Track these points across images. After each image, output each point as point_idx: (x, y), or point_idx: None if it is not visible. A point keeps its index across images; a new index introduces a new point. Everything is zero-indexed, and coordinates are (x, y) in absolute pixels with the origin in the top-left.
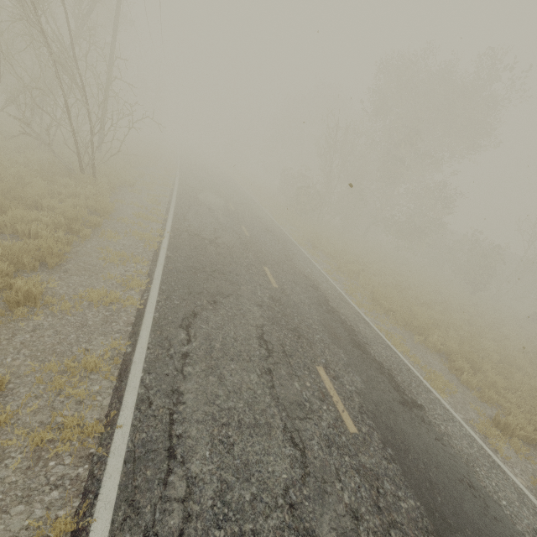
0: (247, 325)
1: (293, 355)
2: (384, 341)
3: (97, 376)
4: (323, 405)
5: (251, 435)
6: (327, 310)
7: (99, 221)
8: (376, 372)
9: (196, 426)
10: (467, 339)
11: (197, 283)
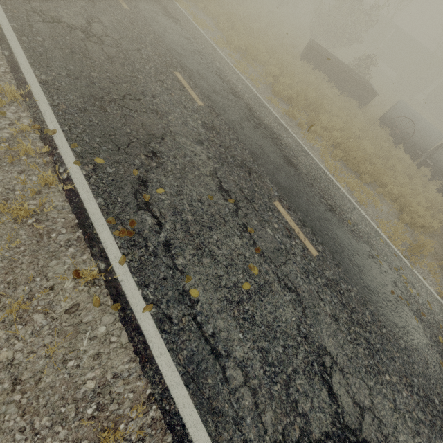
0: None
1: None
2: None
3: None
4: None
5: None
6: None
7: None
8: (154, 2)
9: None
10: (239, 15)
11: None
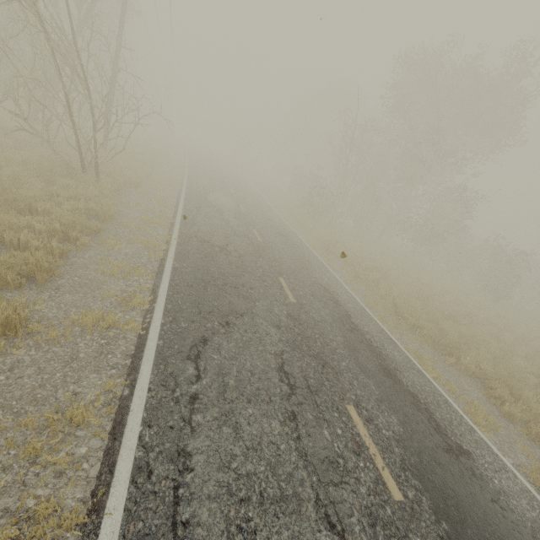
0: (265, 352)
1: (318, 391)
2: (415, 366)
3: (85, 432)
4: (359, 461)
5: (276, 515)
6: (350, 329)
7: (100, 226)
8: (412, 408)
9: (208, 506)
10: (501, 359)
11: (207, 299)
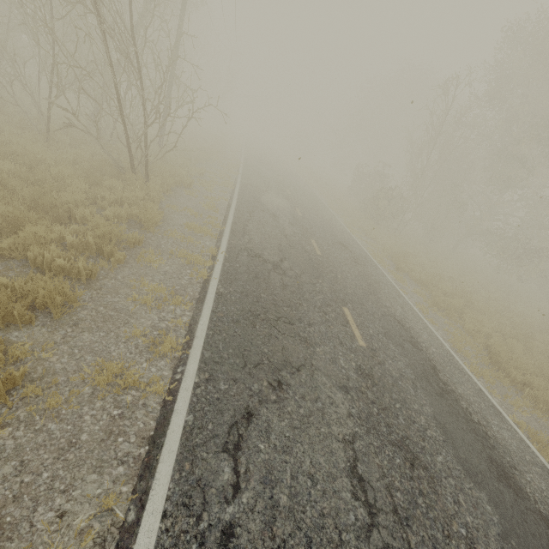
0: (330, 437)
1: (410, 518)
2: (536, 457)
3: None
4: None
5: None
6: (440, 391)
7: (139, 237)
8: None
9: None
10: None
11: (255, 343)
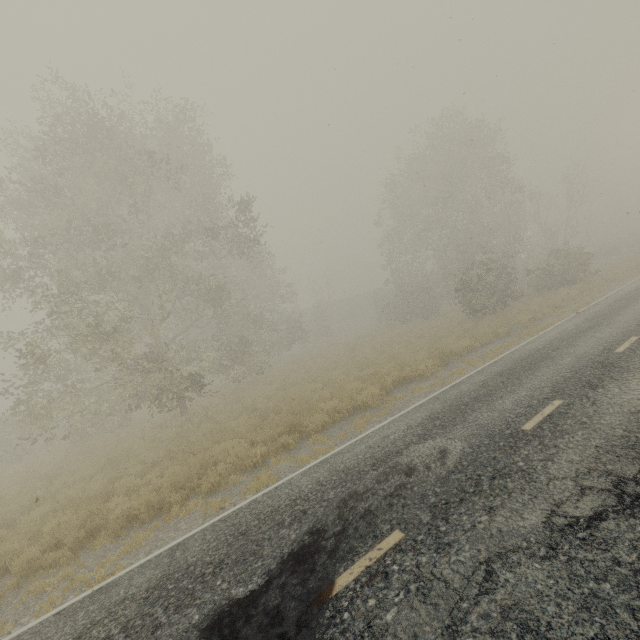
0: None
1: None
2: None
3: None
4: None
5: None
6: None
7: None
8: None
9: None
10: None
11: None
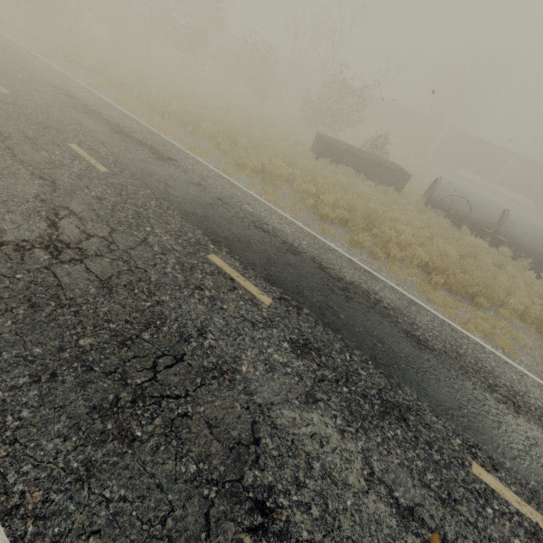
0: None
1: (38, 139)
2: (153, 132)
3: None
4: (75, 162)
5: None
6: (85, 112)
7: None
8: (137, 146)
9: None
10: (234, 126)
11: None
